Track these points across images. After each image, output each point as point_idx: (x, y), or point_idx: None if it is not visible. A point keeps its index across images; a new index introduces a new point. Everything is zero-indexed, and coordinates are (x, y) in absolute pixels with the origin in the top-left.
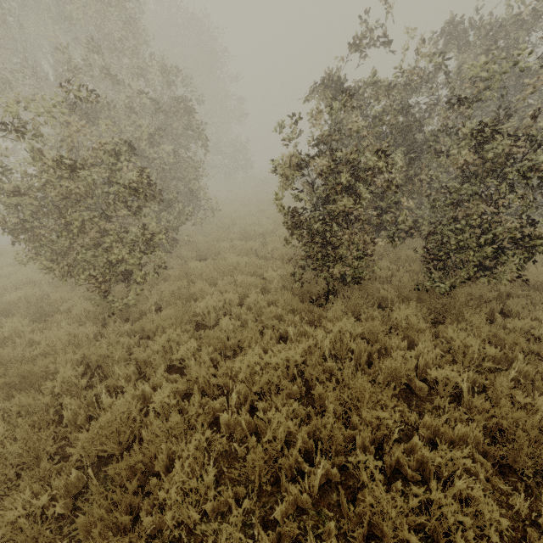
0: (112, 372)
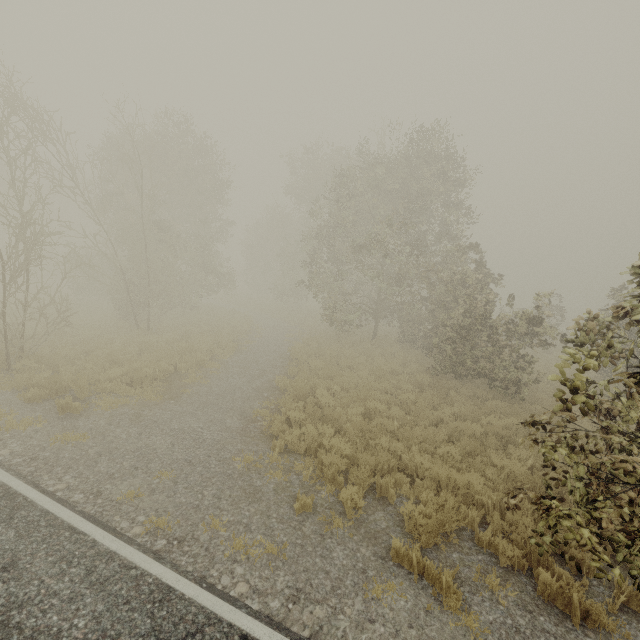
0: None
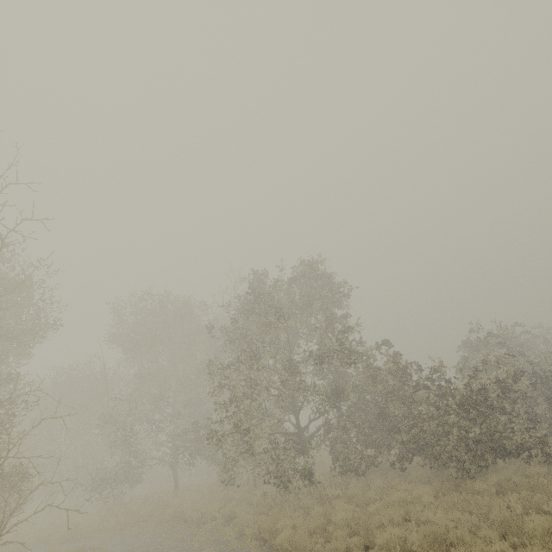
0: None
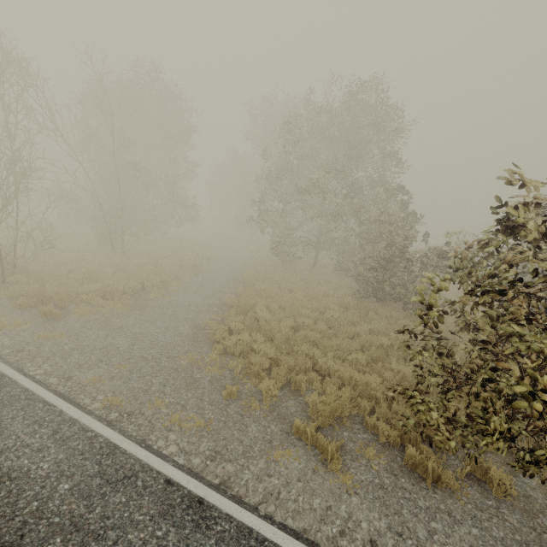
0: None
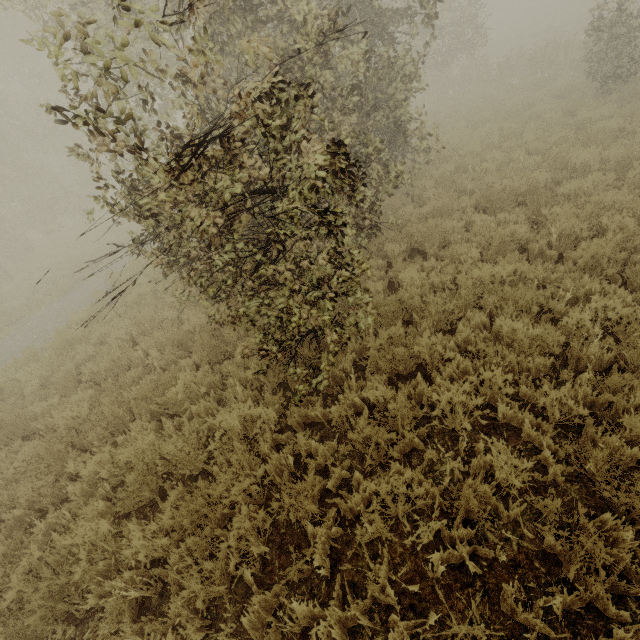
0: (303, 515)
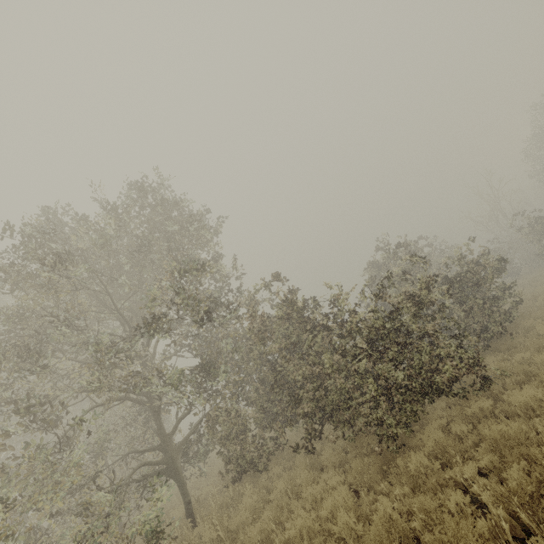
0: None
